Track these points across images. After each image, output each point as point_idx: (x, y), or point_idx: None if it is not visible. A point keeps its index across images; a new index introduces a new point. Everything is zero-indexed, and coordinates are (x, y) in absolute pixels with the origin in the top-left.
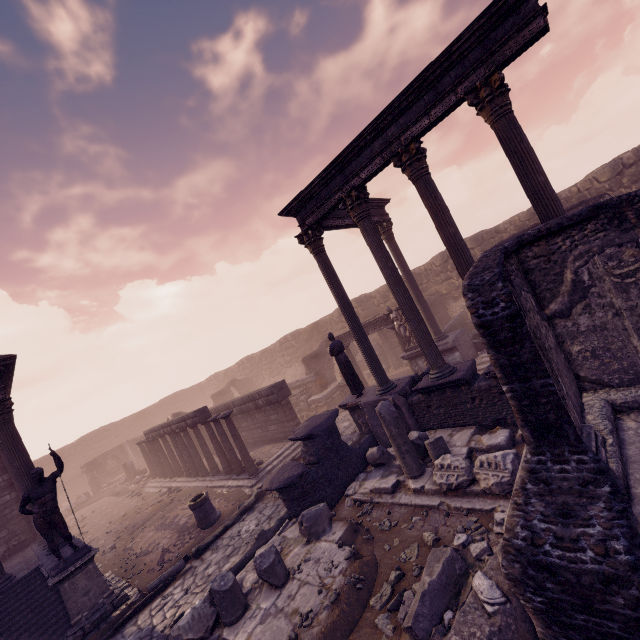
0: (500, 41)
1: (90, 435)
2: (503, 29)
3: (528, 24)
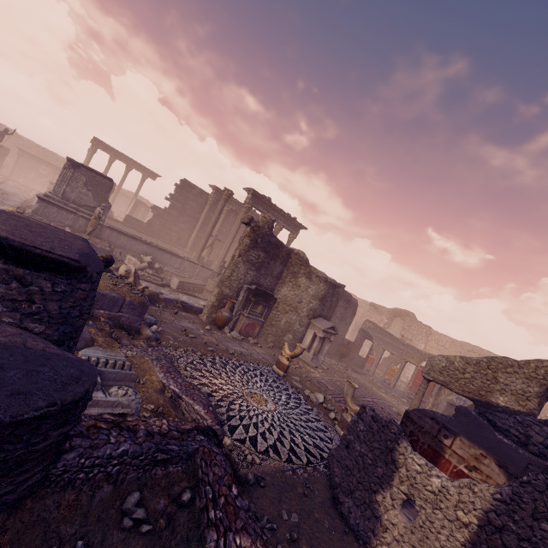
0: (151, 176)
1: None
2: (153, 175)
3: (154, 178)
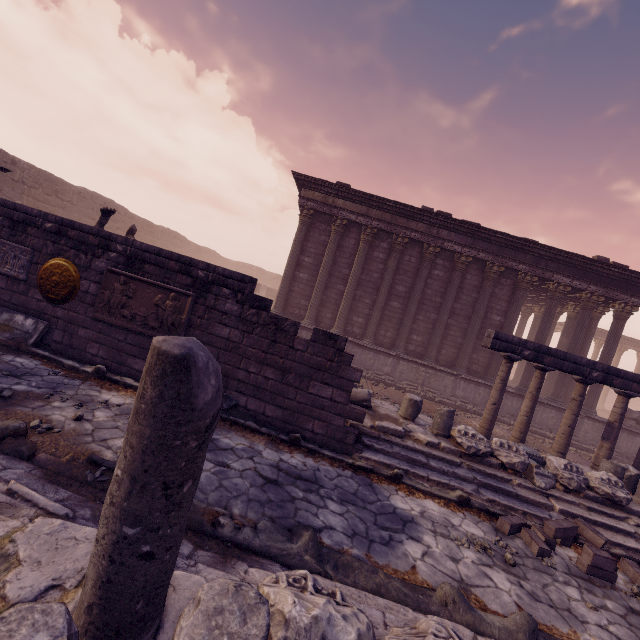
0: None
1: (174, 233)
2: None
3: None
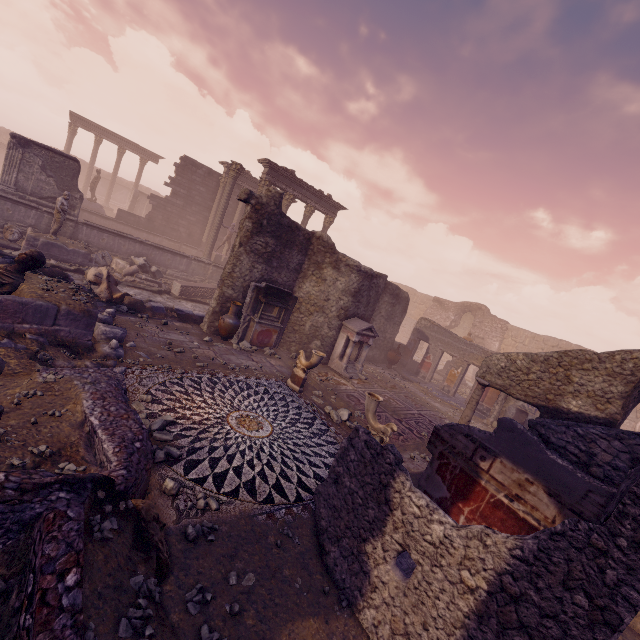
0: (152, 158)
1: None
2: (154, 157)
3: (156, 161)
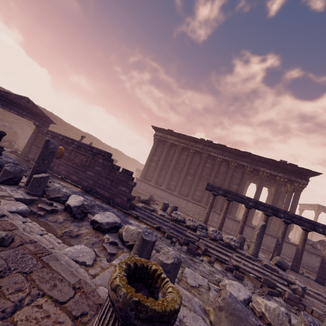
0: None
1: (119, 151)
2: None
3: None
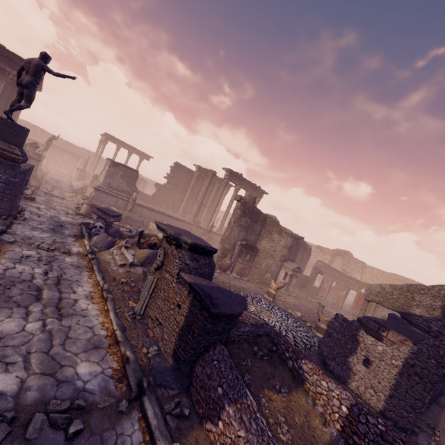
0: (146, 157)
1: None
2: (147, 157)
3: (148, 159)
